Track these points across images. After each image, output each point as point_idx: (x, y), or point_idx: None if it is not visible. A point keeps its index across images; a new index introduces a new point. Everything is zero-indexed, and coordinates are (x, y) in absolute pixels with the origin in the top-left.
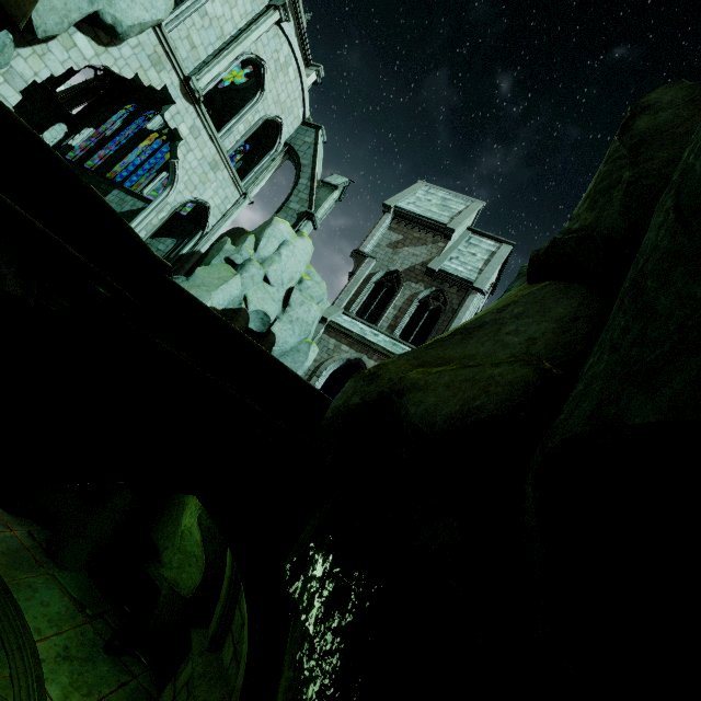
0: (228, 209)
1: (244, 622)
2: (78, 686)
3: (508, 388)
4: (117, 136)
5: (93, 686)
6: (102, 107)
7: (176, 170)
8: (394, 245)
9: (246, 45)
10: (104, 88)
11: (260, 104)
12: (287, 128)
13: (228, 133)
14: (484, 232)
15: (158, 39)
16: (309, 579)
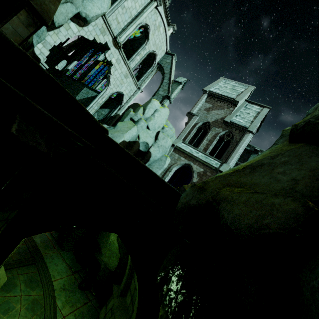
0: (131, 95)
1: (136, 287)
2: (68, 302)
3: (285, 215)
4: (86, 64)
5: (74, 303)
6: (80, 52)
7: (110, 79)
8: (208, 109)
9: (141, 19)
10: (81, 43)
11: (146, 46)
12: (158, 56)
13: (132, 60)
14: (254, 102)
15: (103, 21)
16: (169, 290)
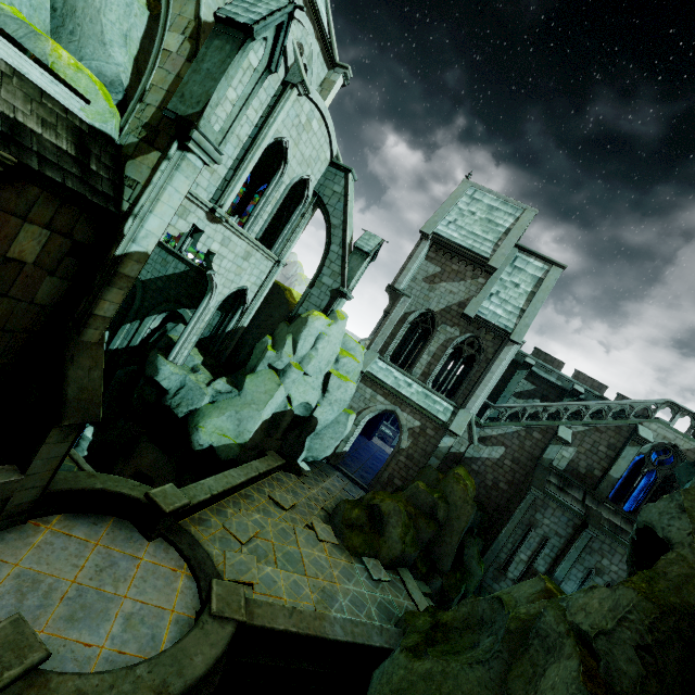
0: (263, 279)
1: None
2: None
3: None
4: None
5: None
6: None
7: (214, 279)
8: (431, 280)
9: (265, 144)
10: None
11: (284, 177)
12: (314, 177)
13: (256, 220)
14: (533, 251)
15: None
16: None
